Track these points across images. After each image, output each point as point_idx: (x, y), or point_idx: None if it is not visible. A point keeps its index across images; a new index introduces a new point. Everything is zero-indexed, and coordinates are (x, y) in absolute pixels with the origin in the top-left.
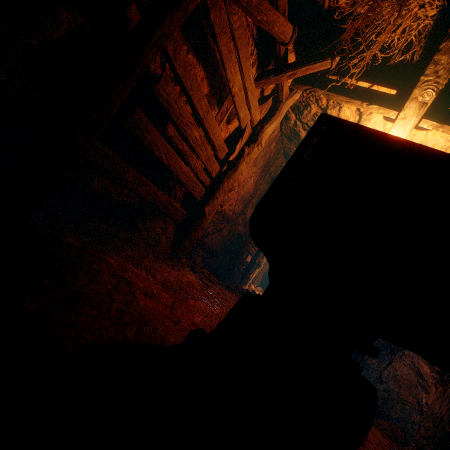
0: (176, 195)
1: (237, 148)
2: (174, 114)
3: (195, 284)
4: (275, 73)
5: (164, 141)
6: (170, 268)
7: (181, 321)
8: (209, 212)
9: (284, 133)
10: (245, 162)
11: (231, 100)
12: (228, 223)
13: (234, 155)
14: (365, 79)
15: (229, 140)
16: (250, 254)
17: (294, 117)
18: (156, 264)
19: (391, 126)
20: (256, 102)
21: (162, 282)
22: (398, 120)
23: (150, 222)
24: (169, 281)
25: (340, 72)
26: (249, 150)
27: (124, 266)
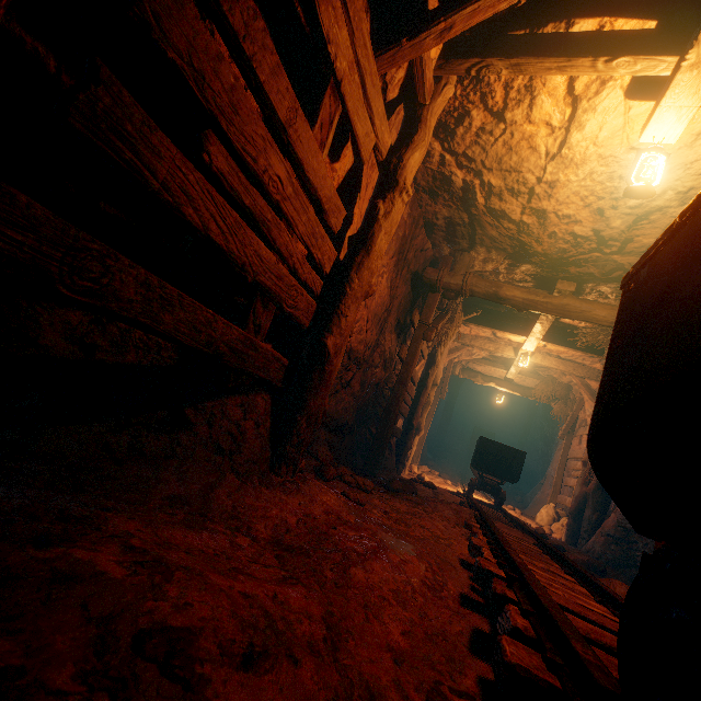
0: (259, 323)
1: (355, 214)
2: (216, 105)
3: (342, 512)
4: (411, 32)
5: (206, 183)
6: (280, 494)
7: (377, 689)
8: (336, 348)
9: (421, 185)
10: (383, 232)
11: (335, 95)
12: (358, 367)
13: (352, 228)
14: (597, 7)
15: (340, 197)
16: (402, 414)
17: (438, 148)
18: (246, 493)
19: (664, 93)
20: (381, 104)
21: (272, 537)
22: (681, 74)
23: (212, 399)
24: (287, 527)
25: (539, 7)
26: (386, 206)
27: (155, 553)
